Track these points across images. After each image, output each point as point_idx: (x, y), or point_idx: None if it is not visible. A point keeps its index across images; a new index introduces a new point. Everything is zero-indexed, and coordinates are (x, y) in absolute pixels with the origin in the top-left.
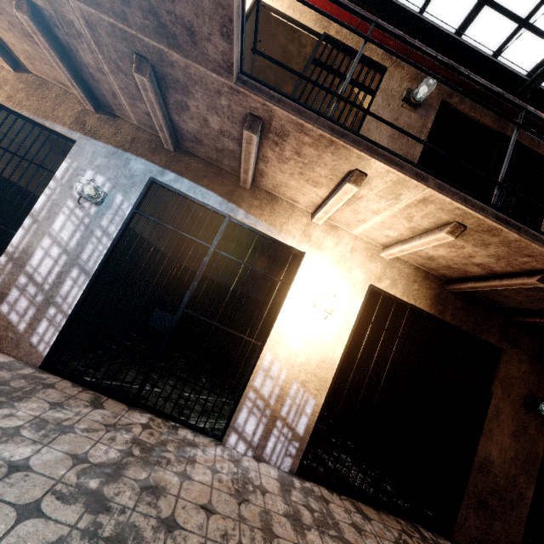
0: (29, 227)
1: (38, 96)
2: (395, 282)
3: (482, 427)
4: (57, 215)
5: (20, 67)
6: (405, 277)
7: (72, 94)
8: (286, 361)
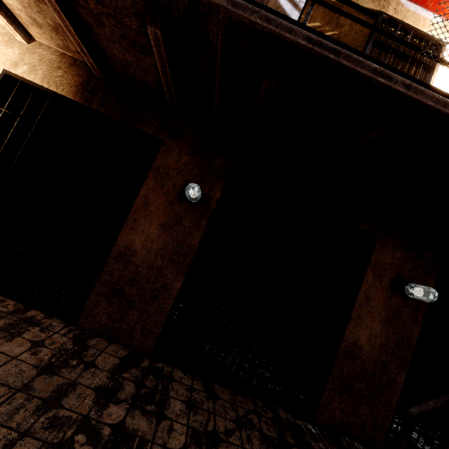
0: None
1: None
2: (35, 68)
3: (127, 218)
4: None
5: None
6: (47, 63)
7: None
8: None
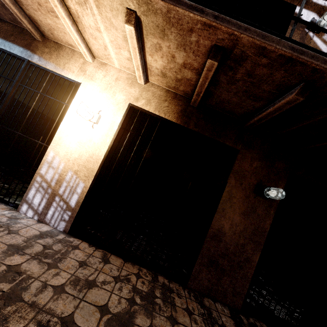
0: None
1: None
2: (149, 101)
3: (217, 207)
4: None
5: None
6: (157, 97)
7: None
8: (64, 157)
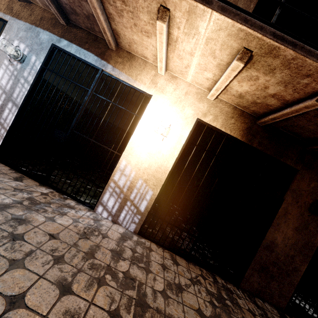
0: None
1: None
2: (217, 117)
3: (272, 221)
4: None
5: None
6: (224, 114)
7: None
8: (135, 166)
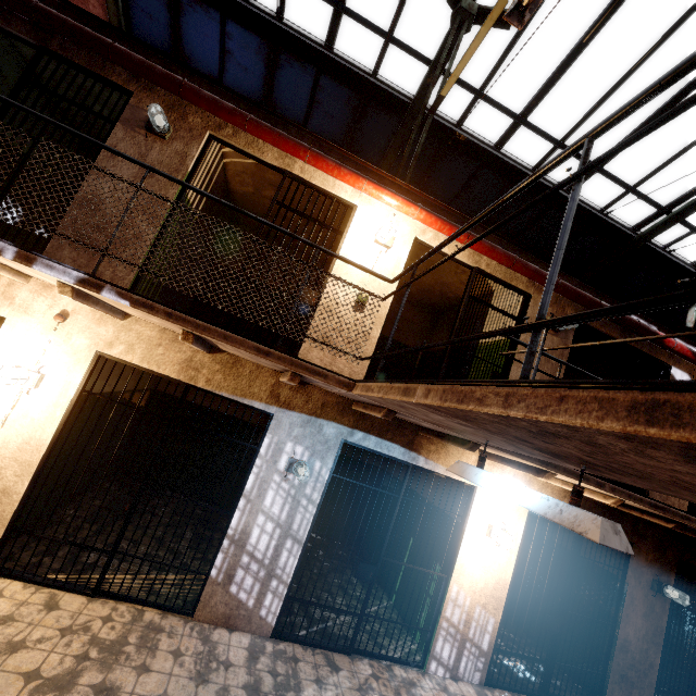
0: (244, 507)
1: (234, 375)
2: None
3: (621, 614)
4: (266, 491)
5: (214, 347)
6: (557, 494)
7: (264, 368)
8: (469, 589)
